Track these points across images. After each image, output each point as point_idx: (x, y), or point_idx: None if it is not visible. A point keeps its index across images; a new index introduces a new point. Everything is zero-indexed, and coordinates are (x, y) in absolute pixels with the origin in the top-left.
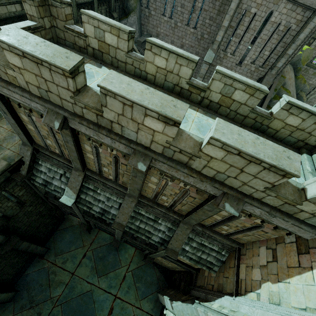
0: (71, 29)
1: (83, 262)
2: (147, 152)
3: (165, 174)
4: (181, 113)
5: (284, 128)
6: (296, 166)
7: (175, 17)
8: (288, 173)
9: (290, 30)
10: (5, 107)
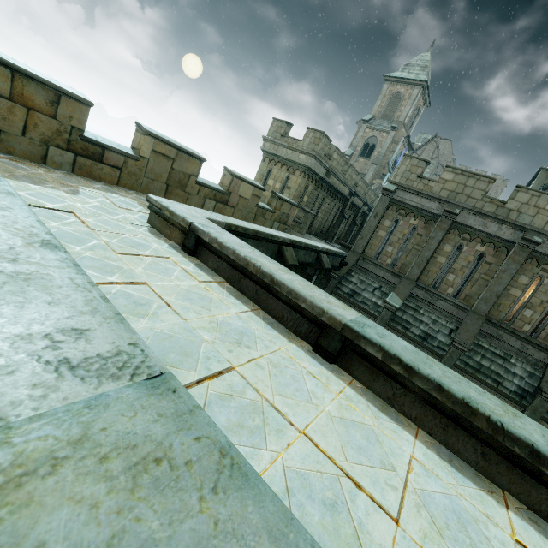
0: None
1: None
2: (542, 230)
3: (542, 267)
4: None
5: None
6: None
7: None
8: None
9: None
10: (385, 210)
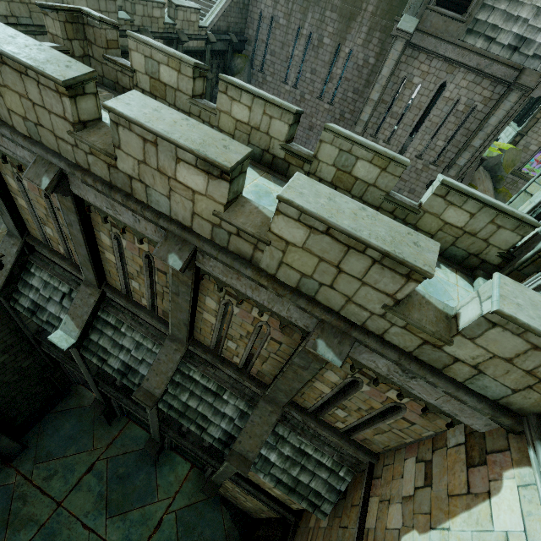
0: (113, 60)
1: (84, 483)
2: (186, 235)
3: (226, 289)
4: (233, 158)
5: (442, 230)
6: (428, 258)
7: (301, 86)
8: (412, 269)
9: (474, 111)
10: None
